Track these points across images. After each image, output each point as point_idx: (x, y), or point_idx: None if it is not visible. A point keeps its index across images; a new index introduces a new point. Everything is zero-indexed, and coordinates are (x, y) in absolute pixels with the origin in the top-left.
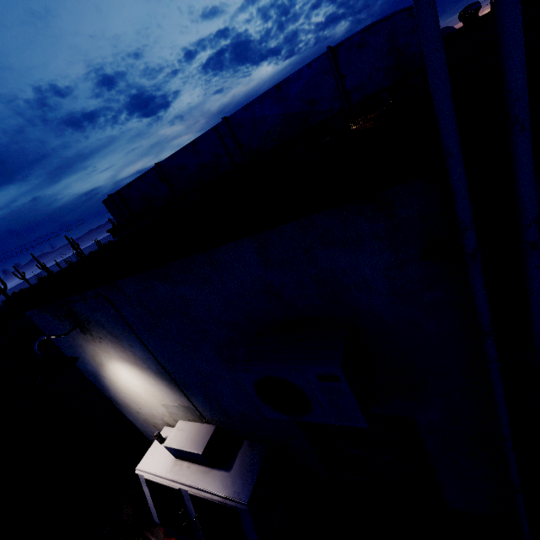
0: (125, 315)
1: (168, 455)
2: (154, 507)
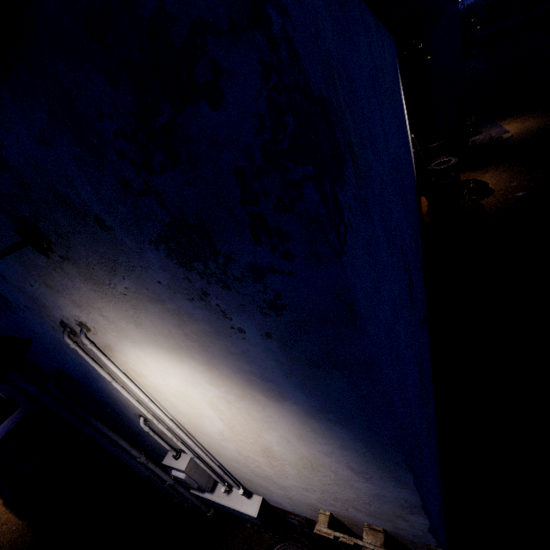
0: None
1: None
2: None
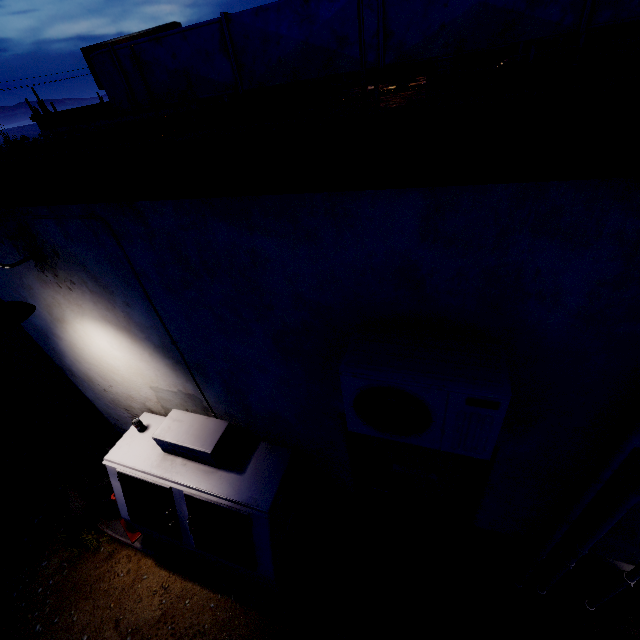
0: (134, 258)
1: (152, 447)
2: (126, 503)
